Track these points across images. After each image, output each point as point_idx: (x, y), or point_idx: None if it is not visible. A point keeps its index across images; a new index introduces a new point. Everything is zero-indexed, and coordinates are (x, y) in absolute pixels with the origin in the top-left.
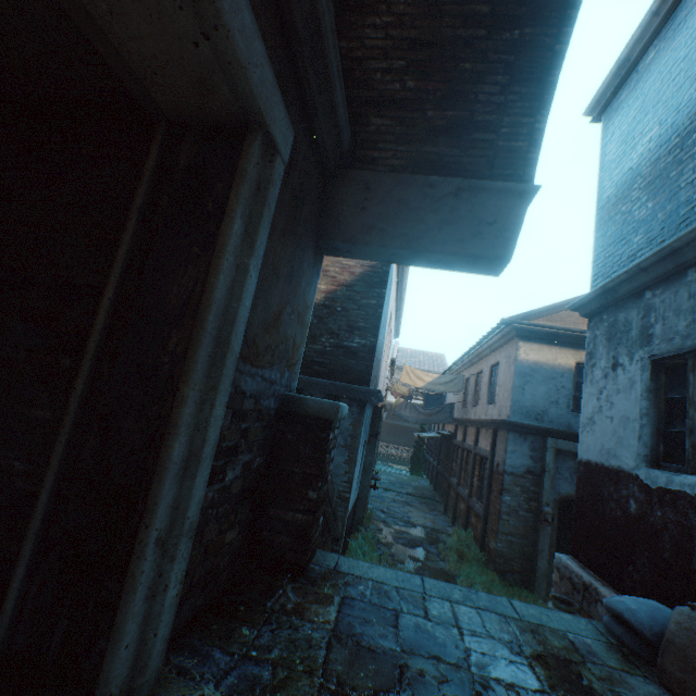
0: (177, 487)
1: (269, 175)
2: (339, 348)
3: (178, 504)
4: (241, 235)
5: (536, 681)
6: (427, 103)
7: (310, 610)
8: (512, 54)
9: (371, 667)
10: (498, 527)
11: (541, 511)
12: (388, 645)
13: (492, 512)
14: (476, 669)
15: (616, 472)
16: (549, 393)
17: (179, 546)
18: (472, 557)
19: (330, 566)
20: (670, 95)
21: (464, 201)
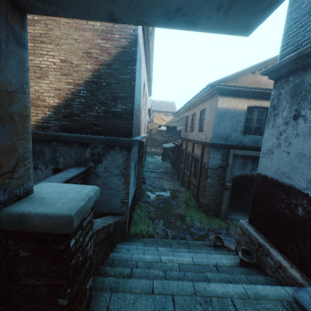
0: None
1: None
2: (109, 113)
3: None
4: None
5: None
6: None
7: None
8: None
9: None
10: (205, 193)
11: (225, 185)
12: None
13: (201, 186)
14: None
15: (288, 187)
16: (232, 125)
17: None
18: (192, 205)
19: None
20: None
21: None
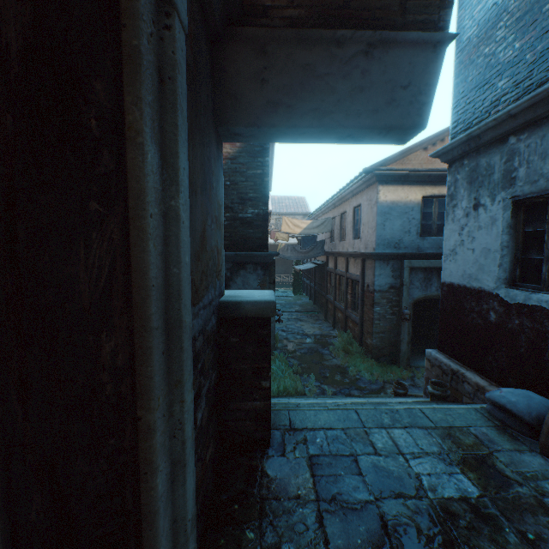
0: (169, 507)
1: (170, 53)
2: (236, 221)
3: (175, 517)
4: (157, 166)
5: (473, 487)
6: None
7: (291, 484)
8: None
9: (362, 529)
10: (373, 330)
11: (402, 314)
12: (364, 497)
13: (366, 320)
14: (432, 494)
15: (477, 292)
16: (404, 225)
17: None
18: (355, 351)
19: (286, 425)
20: None
21: (376, 61)
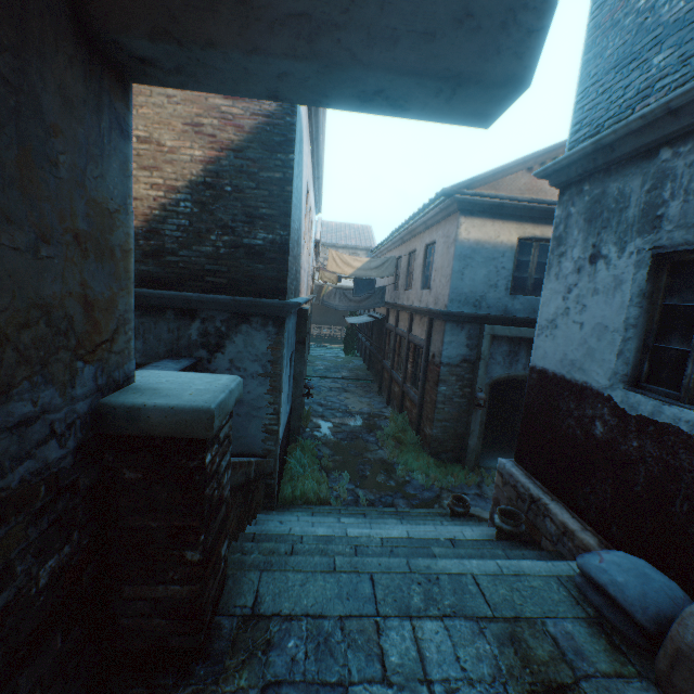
0: None
1: None
2: (238, 249)
3: None
4: None
5: None
6: None
7: None
8: None
9: None
10: (434, 416)
11: (475, 398)
12: None
13: (427, 401)
14: None
15: (580, 388)
16: (489, 276)
17: None
18: (409, 442)
19: (246, 607)
20: None
21: None
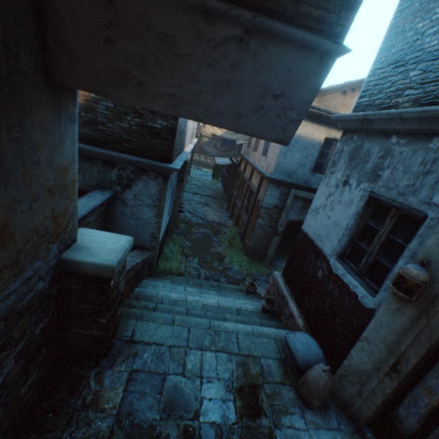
0: None
1: None
2: (144, 128)
3: None
4: None
5: (234, 414)
6: None
7: (104, 397)
8: None
9: None
10: (252, 235)
11: (276, 229)
12: (153, 416)
13: (250, 225)
14: (203, 418)
15: (318, 250)
16: (302, 159)
17: None
18: (236, 245)
19: (128, 337)
20: None
21: (251, 55)
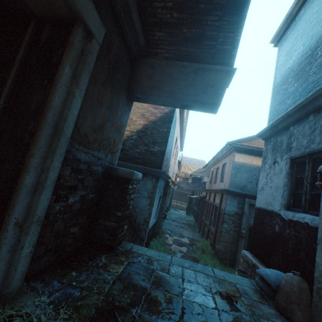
0: (30, 199)
1: (88, 48)
2: (148, 151)
3: (31, 207)
4: (71, 76)
5: (214, 304)
6: (183, 25)
7: (110, 266)
8: (224, 0)
9: (132, 293)
10: (220, 239)
11: (240, 232)
12: (144, 284)
13: (218, 232)
14: (185, 297)
15: (271, 212)
16: (248, 177)
17: (31, 228)
18: (208, 252)
19: (127, 248)
20: (309, 30)
21: (199, 75)
